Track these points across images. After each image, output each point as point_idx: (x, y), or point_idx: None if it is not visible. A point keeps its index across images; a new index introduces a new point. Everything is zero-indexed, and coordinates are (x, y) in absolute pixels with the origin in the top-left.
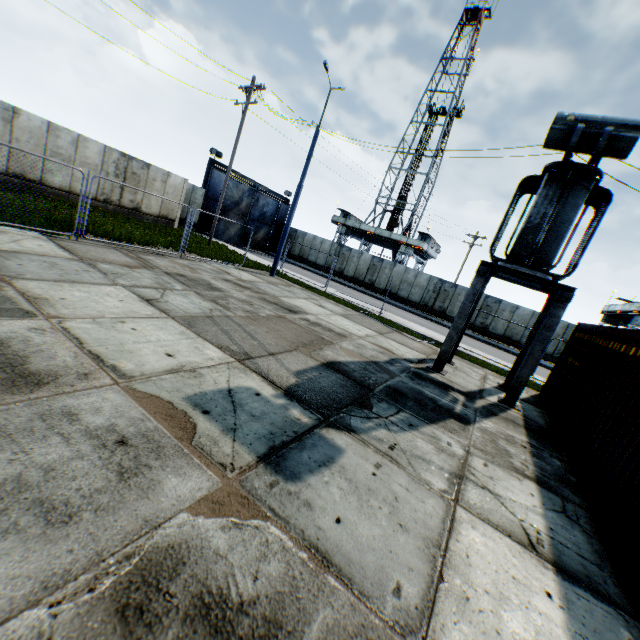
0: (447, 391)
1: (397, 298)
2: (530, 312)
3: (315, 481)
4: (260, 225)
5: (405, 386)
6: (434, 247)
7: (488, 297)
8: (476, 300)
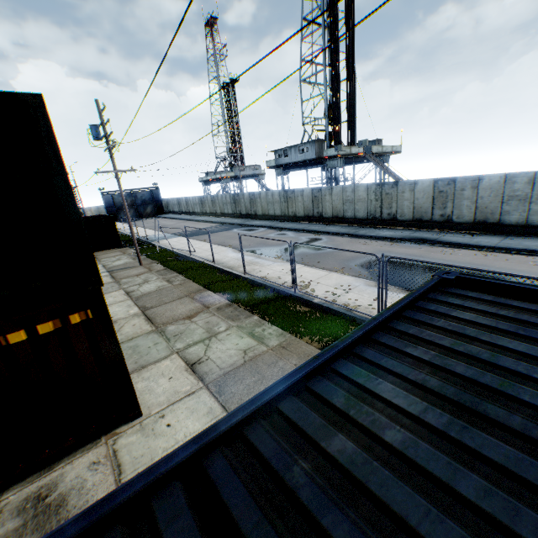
0: None
1: (196, 214)
2: (221, 196)
3: None
4: (146, 206)
5: None
6: (247, 169)
7: (211, 196)
8: None
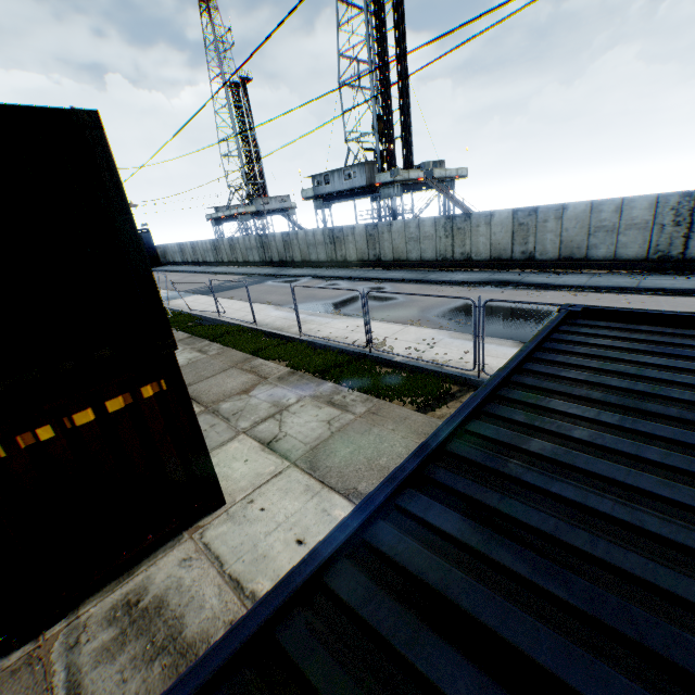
0: None
1: (208, 264)
2: (243, 238)
3: None
4: None
5: None
6: (273, 201)
7: (228, 239)
8: None
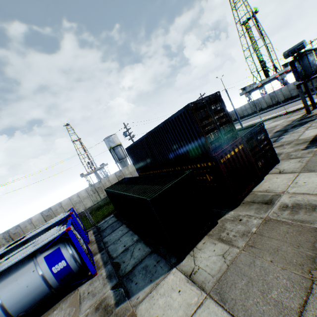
0: (310, 117)
1: (293, 98)
2: None
3: (280, 140)
4: None
5: (296, 124)
6: None
7: None
8: (307, 89)
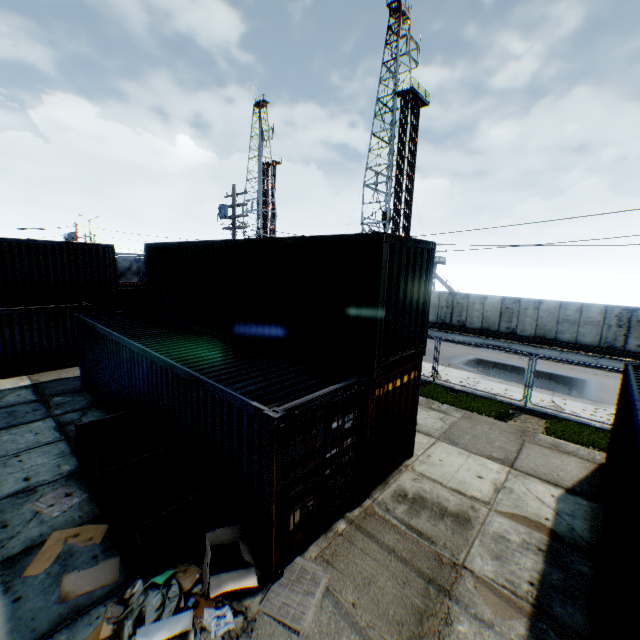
0: None
1: None
2: None
3: None
4: None
5: None
6: None
7: None
8: None
